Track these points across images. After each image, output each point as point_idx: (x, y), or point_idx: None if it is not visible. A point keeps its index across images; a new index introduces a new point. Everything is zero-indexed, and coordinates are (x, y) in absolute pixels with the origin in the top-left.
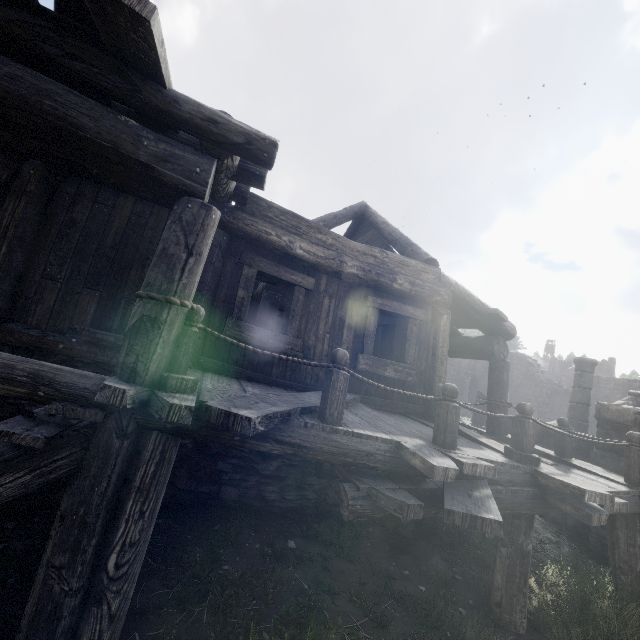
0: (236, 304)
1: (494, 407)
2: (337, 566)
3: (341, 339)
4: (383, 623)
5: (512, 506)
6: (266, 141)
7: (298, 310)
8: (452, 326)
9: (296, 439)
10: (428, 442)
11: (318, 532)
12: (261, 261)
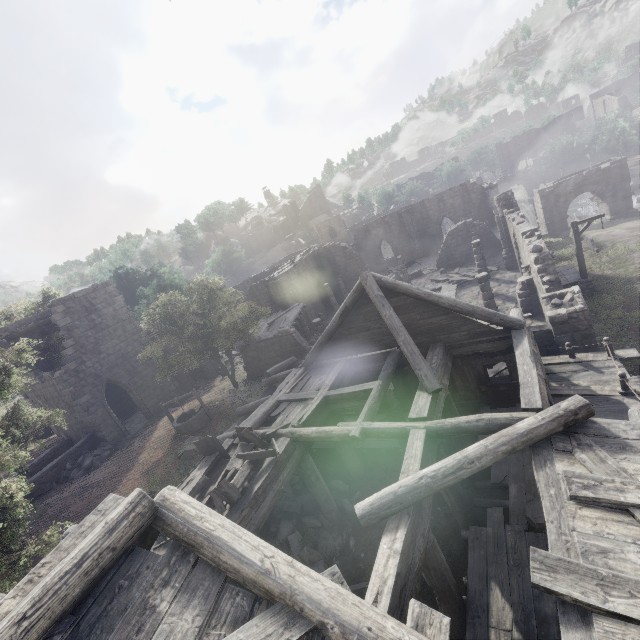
0: None
1: None
2: None
3: None
4: None
5: None
6: None
7: None
8: None
9: None
10: None
11: None
12: None
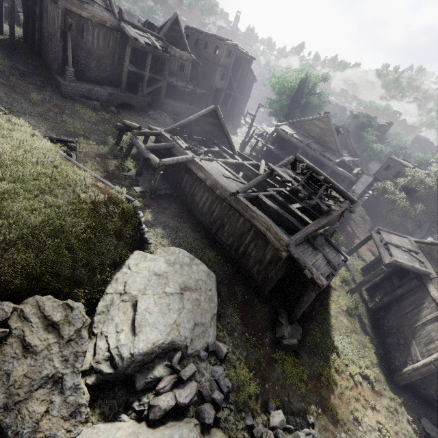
0: None
1: None
2: None
3: None
4: None
5: None
6: None
7: None
8: None
9: None
10: None
11: None
12: None
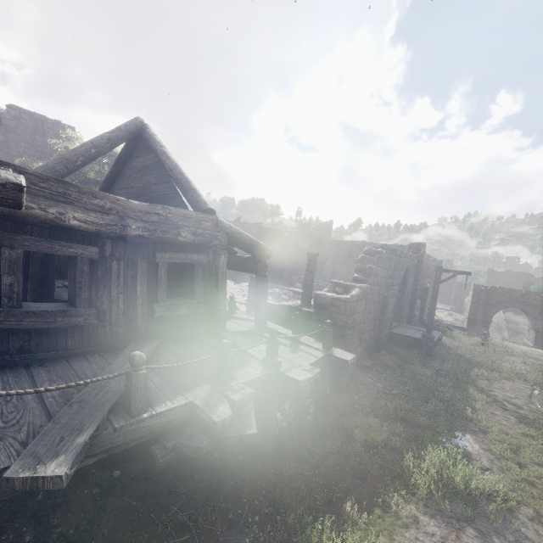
0: (3, 293)
1: (259, 308)
2: (157, 471)
3: (136, 295)
4: (193, 498)
5: (265, 398)
6: (6, 186)
7: (85, 281)
8: (230, 247)
9: (108, 445)
10: (214, 383)
11: (138, 451)
12: (26, 239)
